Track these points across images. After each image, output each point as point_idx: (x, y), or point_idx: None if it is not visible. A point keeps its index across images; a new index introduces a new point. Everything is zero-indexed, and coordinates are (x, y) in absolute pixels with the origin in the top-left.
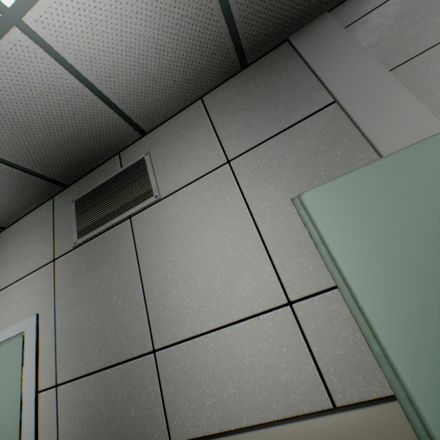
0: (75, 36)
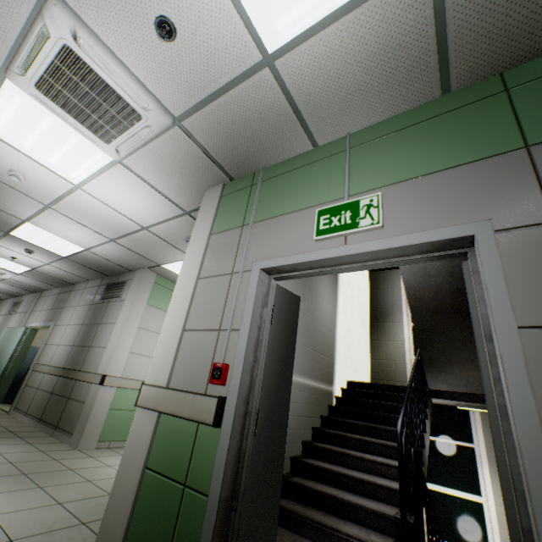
0: (0, 286)
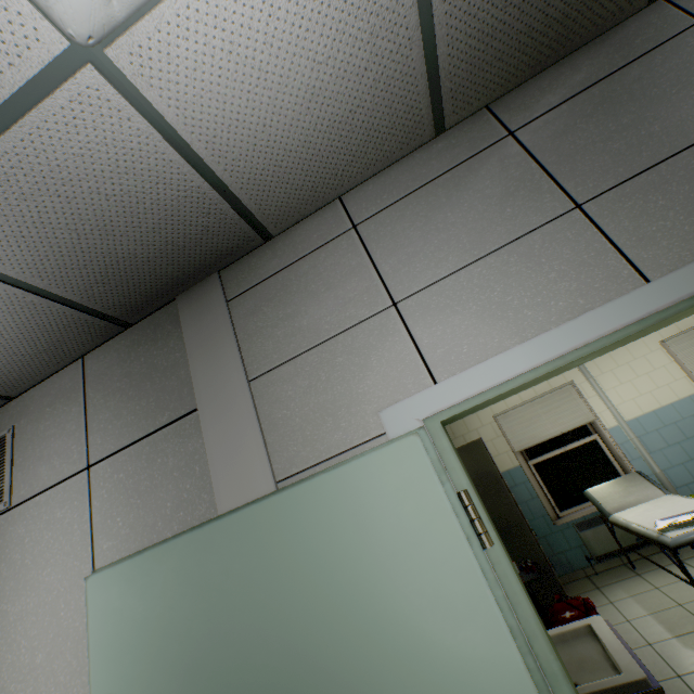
0: None
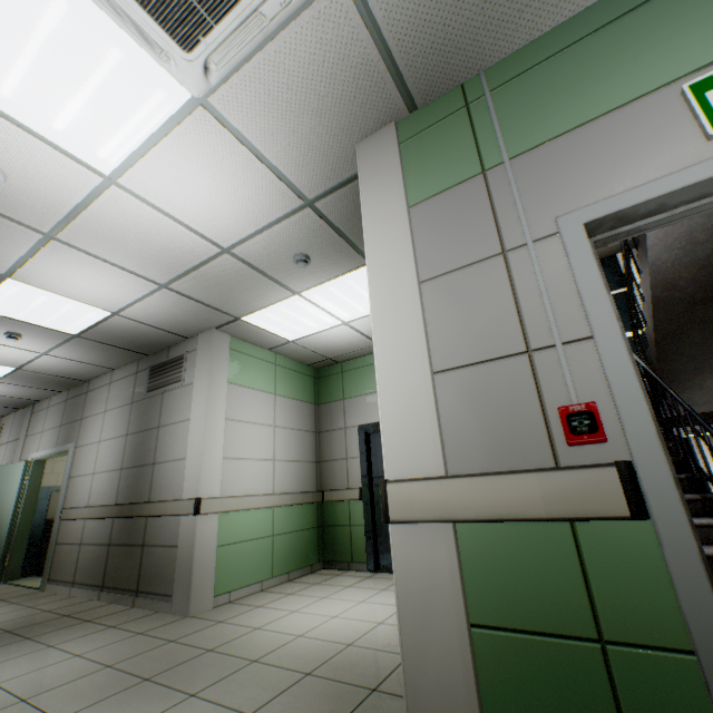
0: None
